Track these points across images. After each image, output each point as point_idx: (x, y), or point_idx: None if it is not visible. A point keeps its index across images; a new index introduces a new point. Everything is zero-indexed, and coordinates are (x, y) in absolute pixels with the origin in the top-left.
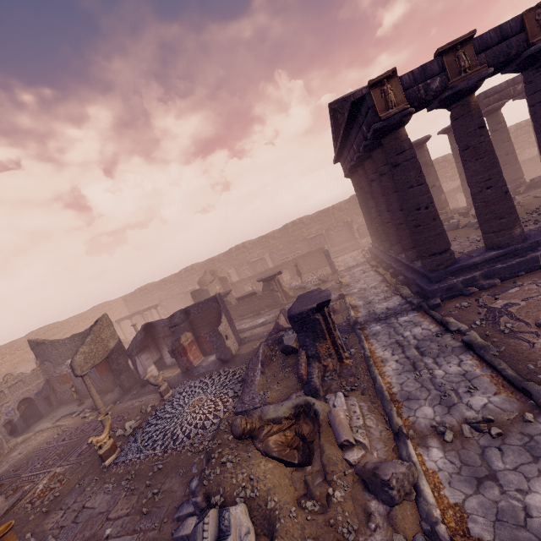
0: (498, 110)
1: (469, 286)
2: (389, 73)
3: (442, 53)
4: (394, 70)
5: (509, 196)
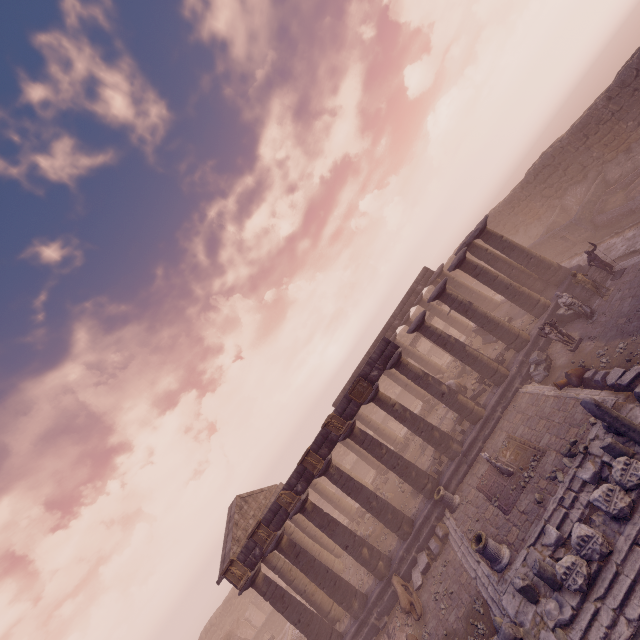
0: None
1: None
2: (229, 564)
3: (251, 537)
4: (231, 560)
5: (337, 586)
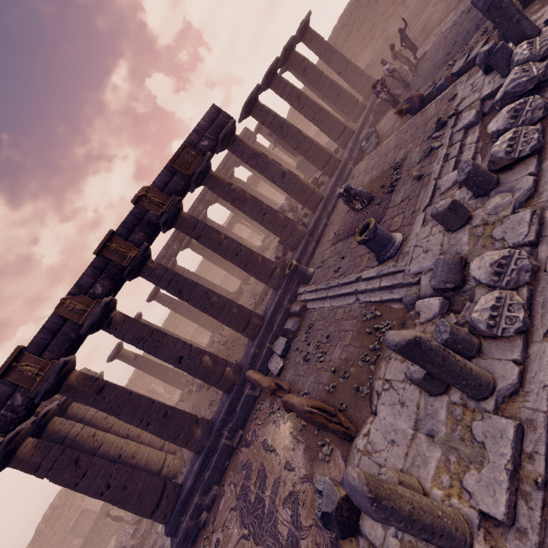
0: (175, 266)
1: (200, 513)
2: None
3: (1, 378)
4: None
5: (170, 416)
